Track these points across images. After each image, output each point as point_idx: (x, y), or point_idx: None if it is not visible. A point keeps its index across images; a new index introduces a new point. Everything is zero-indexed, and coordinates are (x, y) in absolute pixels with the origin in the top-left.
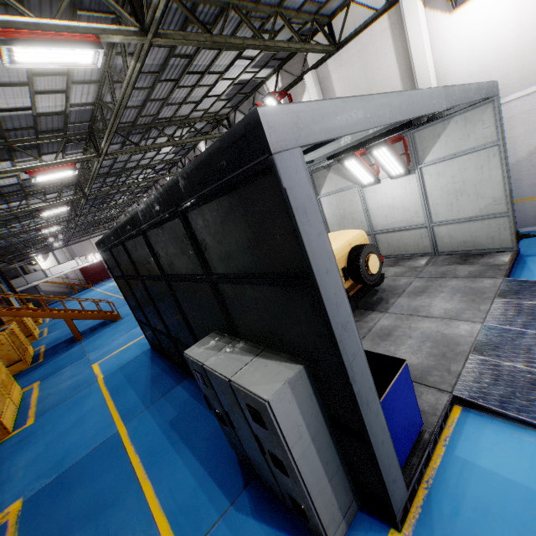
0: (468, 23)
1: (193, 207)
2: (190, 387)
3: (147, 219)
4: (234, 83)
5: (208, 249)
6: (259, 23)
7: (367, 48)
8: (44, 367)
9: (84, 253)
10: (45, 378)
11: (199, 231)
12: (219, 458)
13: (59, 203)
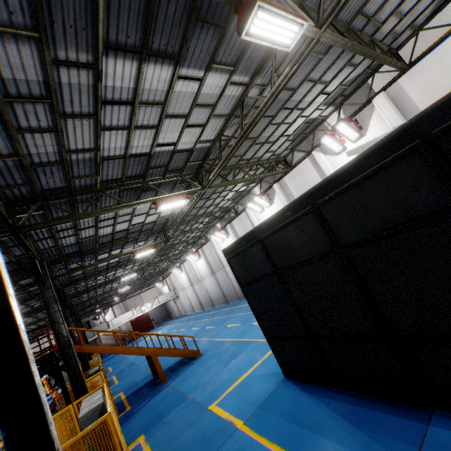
0: None
1: None
2: None
3: None
4: (305, 121)
5: None
6: (350, 55)
7: (447, 53)
8: (138, 415)
9: (135, 306)
10: (149, 429)
11: None
12: None
13: (149, 246)
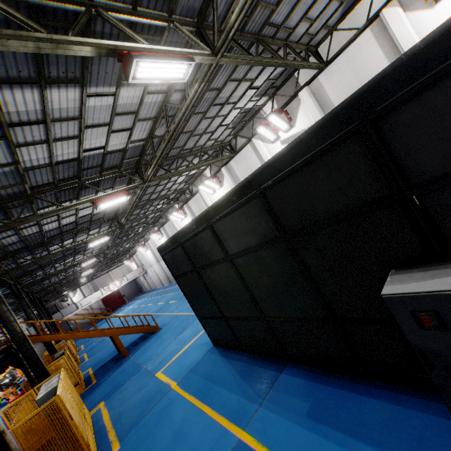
0: (450, 9)
1: (396, 105)
2: (300, 372)
3: (281, 169)
4: (241, 111)
5: (413, 152)
6: (269, 55)
7: (354, 56)
8: (101, 387)
9: (104, 285)
10: (108, 397)
11: (400, 135)
12: (438, 450)
13: (102, 235)
